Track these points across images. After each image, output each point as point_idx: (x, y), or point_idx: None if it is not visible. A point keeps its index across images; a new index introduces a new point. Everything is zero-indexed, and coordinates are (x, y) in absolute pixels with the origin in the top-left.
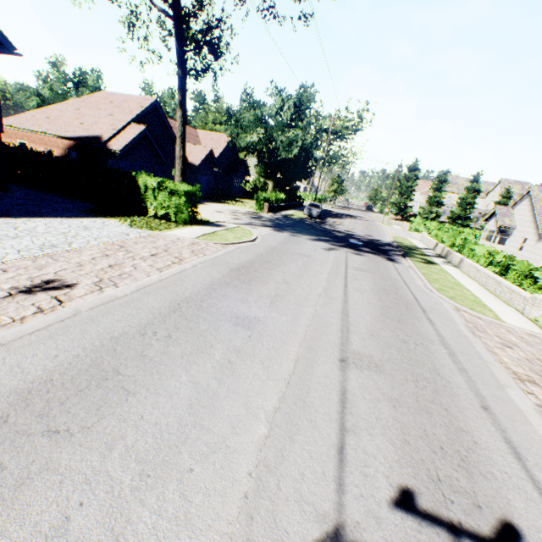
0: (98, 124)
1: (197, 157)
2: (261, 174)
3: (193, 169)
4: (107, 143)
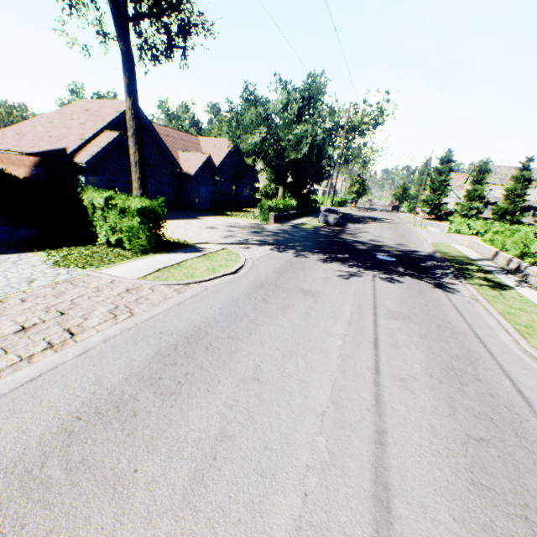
0: (67, 135)
1: (193, 165)
2: (271, 180)
3: (189, 179)
4: (72, 156)
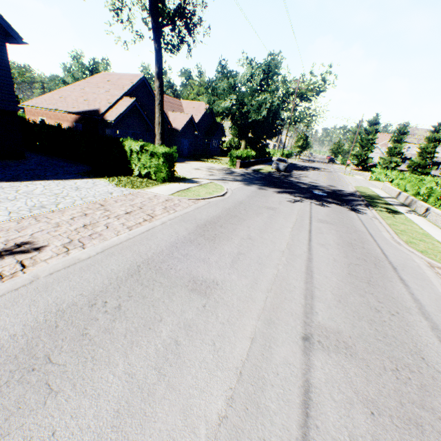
0: (97, 99)
1: (180, 123)
2: (235, 135)
3: (177, 134)
4: (103, 115)
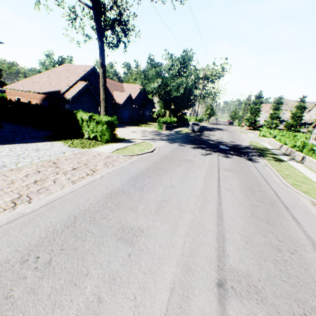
0: (59, 83)
1: (121, 99)
2: (162, 107)
3: (119, 107)
4: (63, 94)
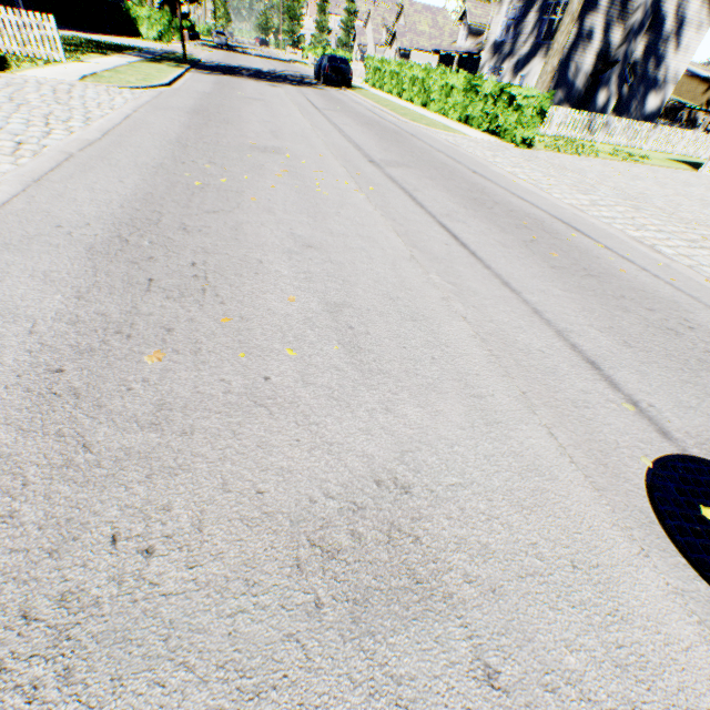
0: None
1: None
2: None
3: None
4: None
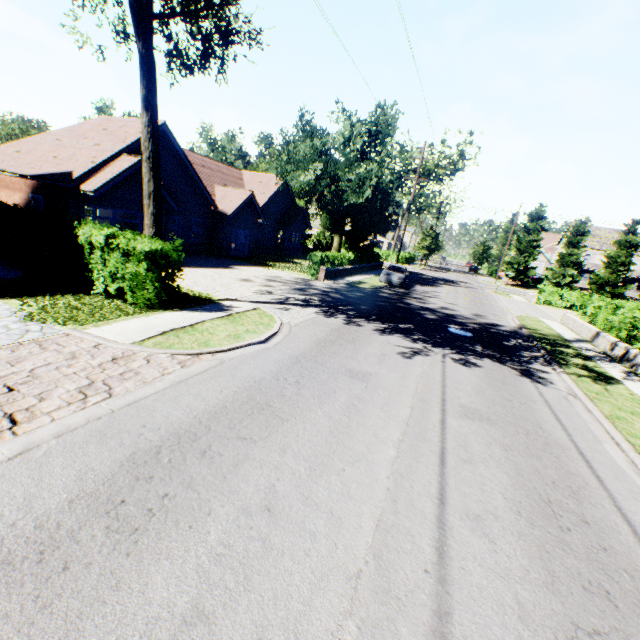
0: (76, 156)
1: (231, 203)
2: (326, 227)
3: (225, 220)
4: (79, 182)
